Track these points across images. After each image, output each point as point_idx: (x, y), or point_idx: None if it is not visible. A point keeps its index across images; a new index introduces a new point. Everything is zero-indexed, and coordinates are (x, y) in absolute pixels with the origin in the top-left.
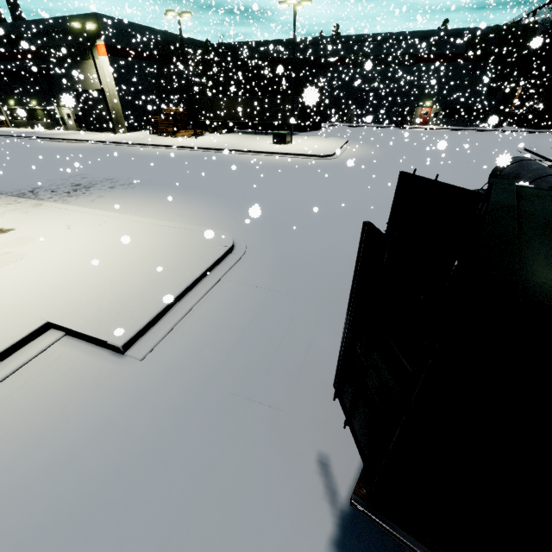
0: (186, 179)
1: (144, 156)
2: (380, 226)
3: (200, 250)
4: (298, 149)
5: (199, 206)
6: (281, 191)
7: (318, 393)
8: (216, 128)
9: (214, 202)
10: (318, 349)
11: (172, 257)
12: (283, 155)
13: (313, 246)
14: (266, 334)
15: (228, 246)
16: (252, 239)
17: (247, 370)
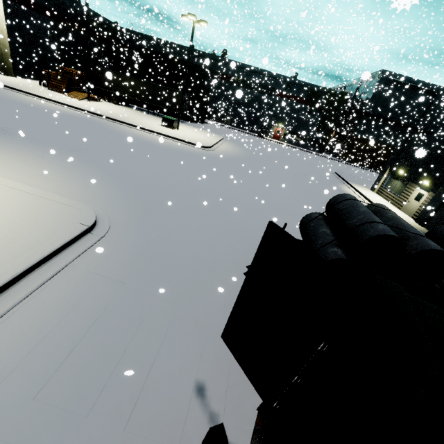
0: (65, 139)
1: (24, 105)
2: (240, 220)
3: (51, 226)
4: (183, 136)
5: (70, 171)
6: (160, 170)
7: (151, 442)
8: (112, 98)
9: (88, 169)
10: (162, 369)
11: (9, 232)
12: (168, 138)
13: (179, 233)
14: (104, 347)
15: (88, 225)
16: (119, 217)
17: (64, 411)
